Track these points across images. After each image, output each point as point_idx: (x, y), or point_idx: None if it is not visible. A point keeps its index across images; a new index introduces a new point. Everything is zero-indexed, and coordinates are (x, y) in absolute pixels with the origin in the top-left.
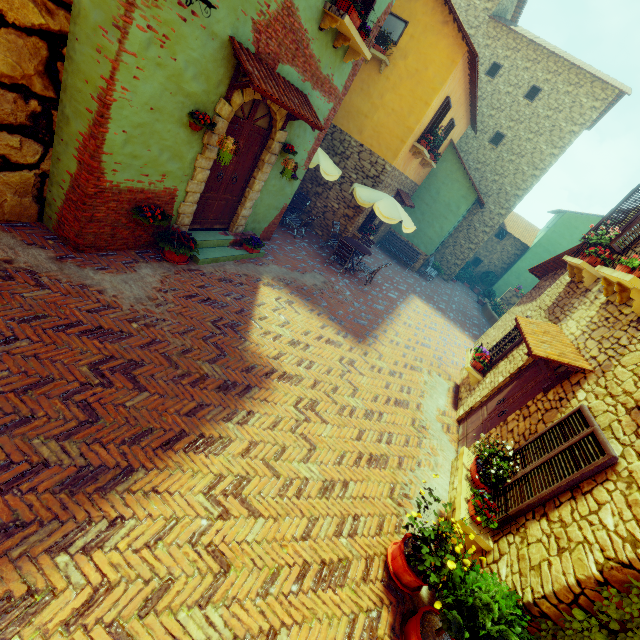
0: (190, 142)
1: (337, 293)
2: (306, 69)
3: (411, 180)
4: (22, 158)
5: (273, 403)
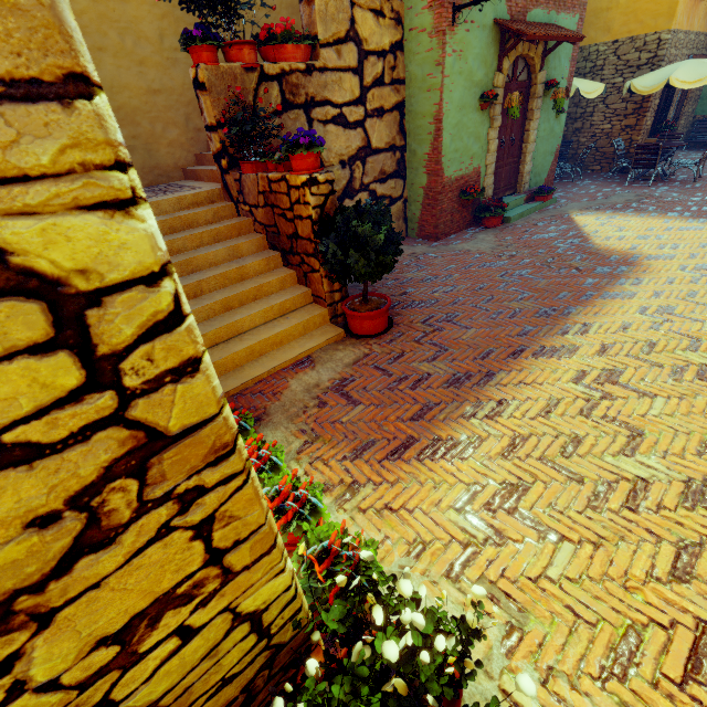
0: (482, 122)
1: (660, 198)
2: (548, 1)
3: (705, 34)
4: (396, 194)
5: (655, 272)
